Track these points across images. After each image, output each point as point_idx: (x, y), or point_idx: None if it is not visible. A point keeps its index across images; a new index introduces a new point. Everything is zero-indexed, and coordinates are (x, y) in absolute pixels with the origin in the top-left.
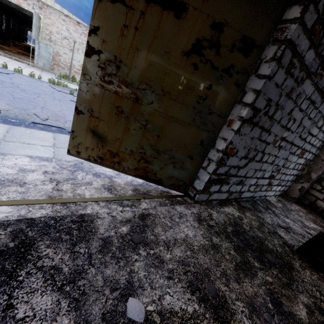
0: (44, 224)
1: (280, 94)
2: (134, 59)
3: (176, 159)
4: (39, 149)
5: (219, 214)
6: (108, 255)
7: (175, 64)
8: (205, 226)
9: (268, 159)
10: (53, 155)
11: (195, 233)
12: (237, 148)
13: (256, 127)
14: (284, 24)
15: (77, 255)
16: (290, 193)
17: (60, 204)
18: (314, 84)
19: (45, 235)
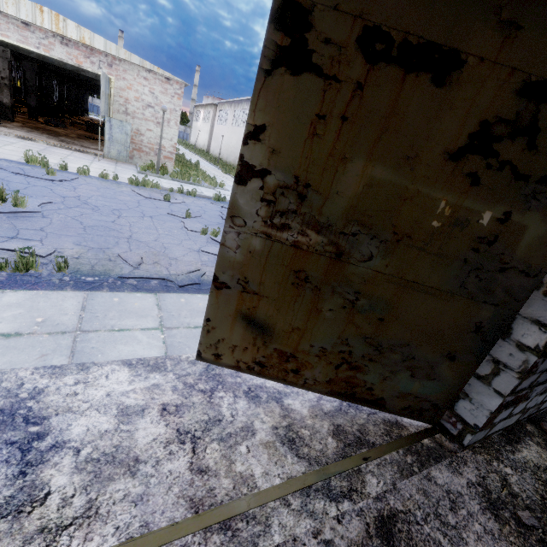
0: None
1: None
2: (337, 179)
3: (418, 361)
4: (139, 338)
5: (519, 473)
6: None
7: (428, 178)
8: (512, 523)
9: None
10: (165, 349)
11: None
12: None
13: None
14: None
15: None
16: None
17: (217, 526)
18: None
19: None
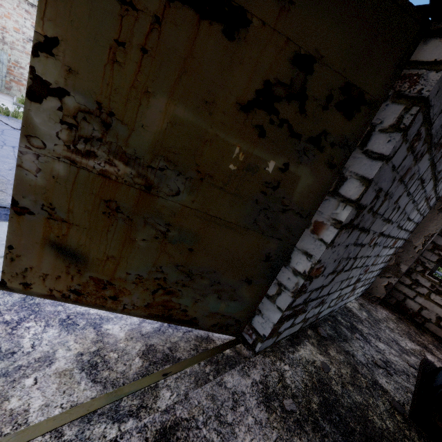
0: None
1: (393, 180)
2: (141, 112)
3: (223, 285)
4: None
5: (294, 368)
6: None
7: (224, 124)
8: (278, 411)
9: (358, 263)
10: None
11: None
12: (326, 265)
13: (355, 230)
14: (415, 68)
15: None
16: (373, 291)
17: None
18: (431, 158)
19: None
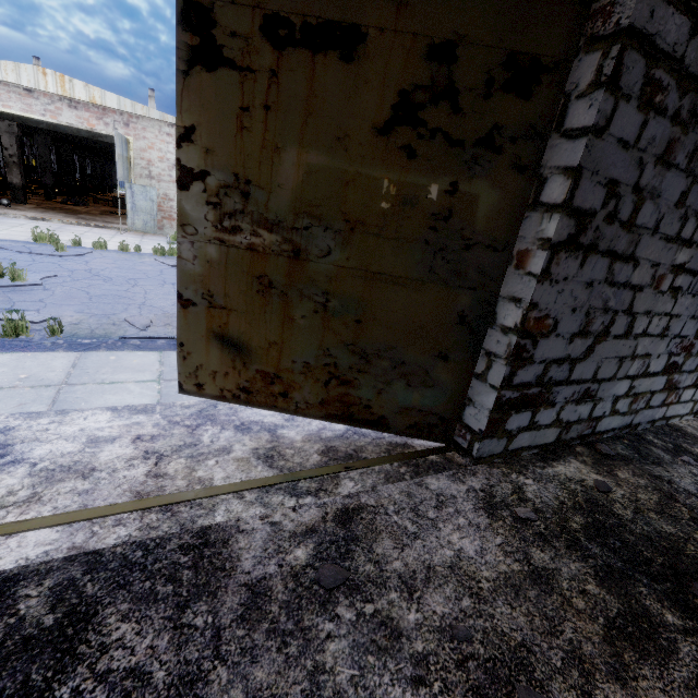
0: (121, 561)
1: (640, 164)
2: (275, 171)
3: (410, 366)
4: (131, 389)
5: (542, 484)
6: (261, 627)
7: (364, 157)
8: (508, 520)
9: (648, 327)
10: (159, 397)
11: (481, 544)
12: (554, 315)
13: (594, 255)
14: None
15: (188, 634)
16: None
17: (158, 508)
18: None
19: (121, 589)
